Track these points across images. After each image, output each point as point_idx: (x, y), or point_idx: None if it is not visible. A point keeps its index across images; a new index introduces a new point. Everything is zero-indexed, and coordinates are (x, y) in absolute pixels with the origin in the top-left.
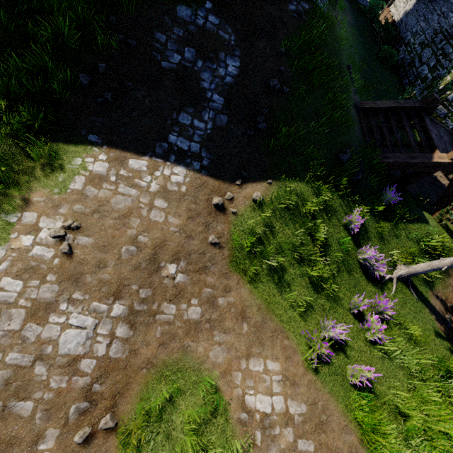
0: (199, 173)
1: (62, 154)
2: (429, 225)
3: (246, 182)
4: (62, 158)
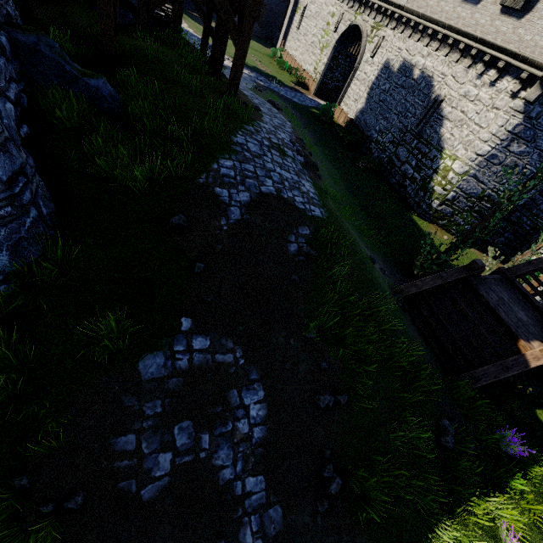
0: None
1: None
2: None
3: None
4: None
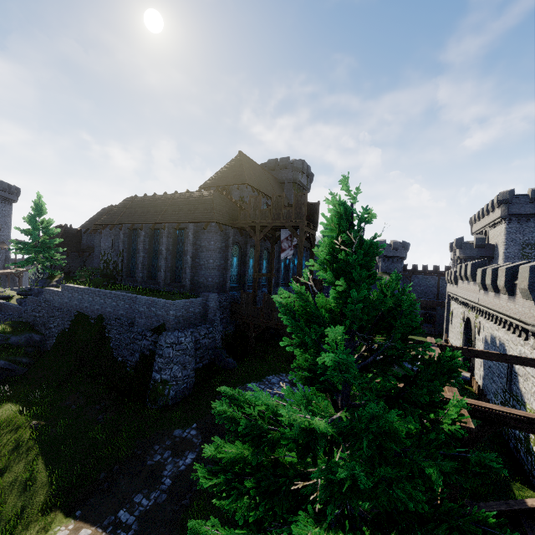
0: None
1: (54, 523)
2: None
3: None
4: (52, 526)
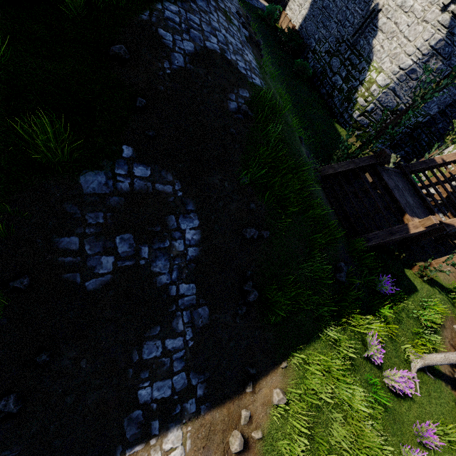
0: (198, 415)
1: None
2: (418, 291)
3: (257, 379)
4: None
